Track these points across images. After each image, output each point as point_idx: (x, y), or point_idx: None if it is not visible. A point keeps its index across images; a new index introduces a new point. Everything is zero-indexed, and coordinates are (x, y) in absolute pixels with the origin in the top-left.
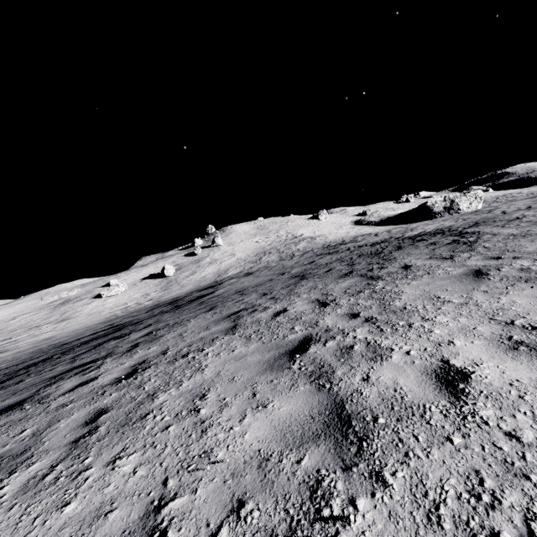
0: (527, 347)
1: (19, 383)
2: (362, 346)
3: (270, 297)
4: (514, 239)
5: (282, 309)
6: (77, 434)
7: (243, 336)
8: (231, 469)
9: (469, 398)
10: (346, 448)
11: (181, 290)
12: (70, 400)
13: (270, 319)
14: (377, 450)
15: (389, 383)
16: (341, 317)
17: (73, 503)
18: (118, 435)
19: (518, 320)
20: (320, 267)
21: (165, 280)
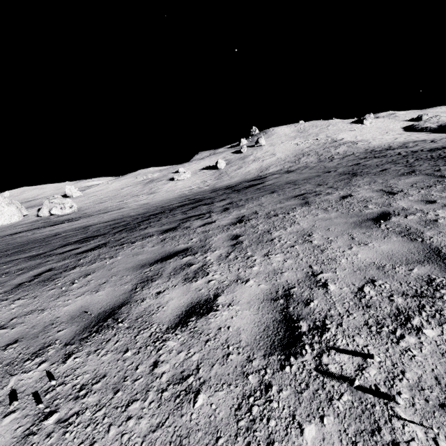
0: None
1: (160, 221)
2: None
3: (328, 187)
4: None
5: (346, 194)
6: (230, 243)
7: (320, 208)
8: (355, 267)
9: None
10: None
11: (231, 181)
12: (208, 230)
13: (339, 200)
14: None
15: None
16: (416, 202)
17: (255, 267)
18: (260, 246)
19: None
20: (371, 167)
21: (218, 172)
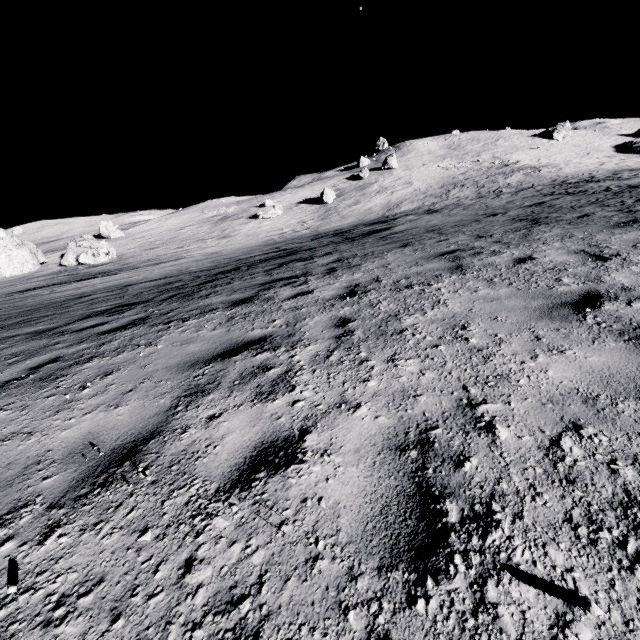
0: None
1: (231, 284)
2: None
3: (493, 240)
4: None
5: (525, 256)
6: (334, 332)
7: (481, 279)
8: (545, 396)
9: None
10: None
11: (342, 222)
12: (300, 305)
13: (512, 265)
14: None
15: None
16: None
17: (372, 381)
18: (381, 341)
19: None
20: (563, 210)
21: (323, 208)
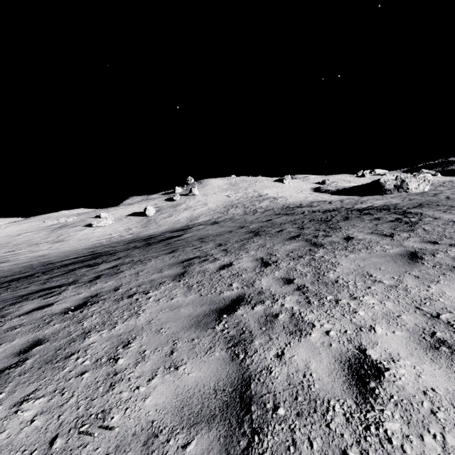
0: (449, 349)
1: None
2: (286, 317)
3: (223, 249)
4: (453, 226)
5: (228, 262)
6: (6, 363)
7: (186, 285)
8: (118, 439)
9: (377, 403)
10: (236, 440)
11: (157, 229)
12: (21, 324)
13: (215, 271)
14: (267, 450)
15: (301, 366)
16: (277, 281)
17: None
18: (38, 372)
19: (444, 315)
20: (275, 226)
21: (146, 219)
